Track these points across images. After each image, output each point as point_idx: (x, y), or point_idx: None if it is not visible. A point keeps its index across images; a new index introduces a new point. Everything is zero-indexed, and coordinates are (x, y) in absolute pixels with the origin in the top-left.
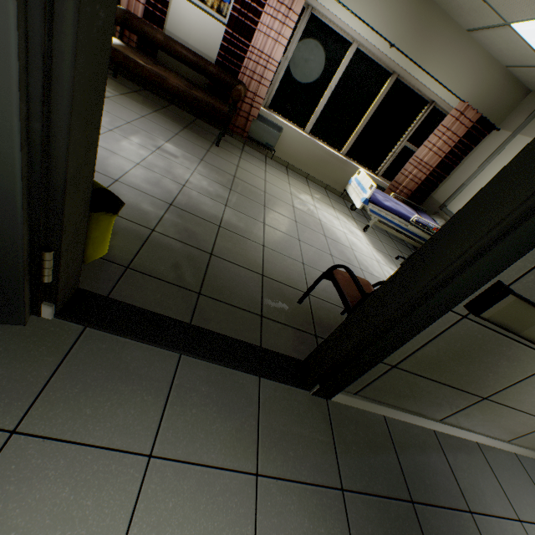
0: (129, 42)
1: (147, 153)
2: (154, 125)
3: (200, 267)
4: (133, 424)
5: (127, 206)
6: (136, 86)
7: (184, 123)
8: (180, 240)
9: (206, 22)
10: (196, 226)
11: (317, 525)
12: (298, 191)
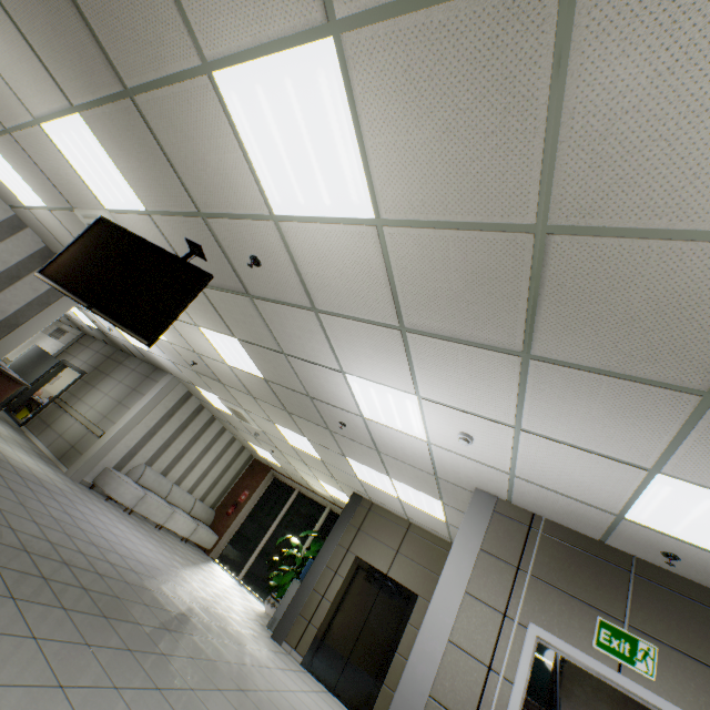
0: None
1: None
2: None
3: None
4: None
5: None
6: None
7: None
8: None
9: None
10: None
11: None
12: None
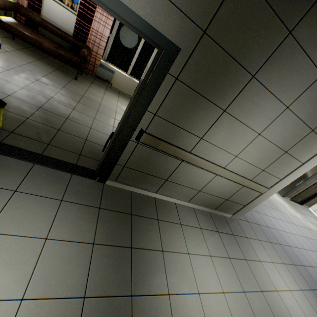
0: (20, 20)
1: (29, 82)
2: (36, 68)
3: (51, 135)
4: (9, 182)
5: (14, 107)
6: (27, 45)
7: (56, 67)
8: (42, 123)
9: (65, 13)
10: (53, 117)
11: (84, 215)
12: (123, 104)
